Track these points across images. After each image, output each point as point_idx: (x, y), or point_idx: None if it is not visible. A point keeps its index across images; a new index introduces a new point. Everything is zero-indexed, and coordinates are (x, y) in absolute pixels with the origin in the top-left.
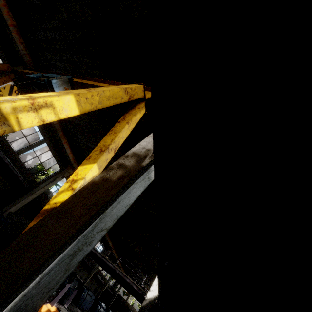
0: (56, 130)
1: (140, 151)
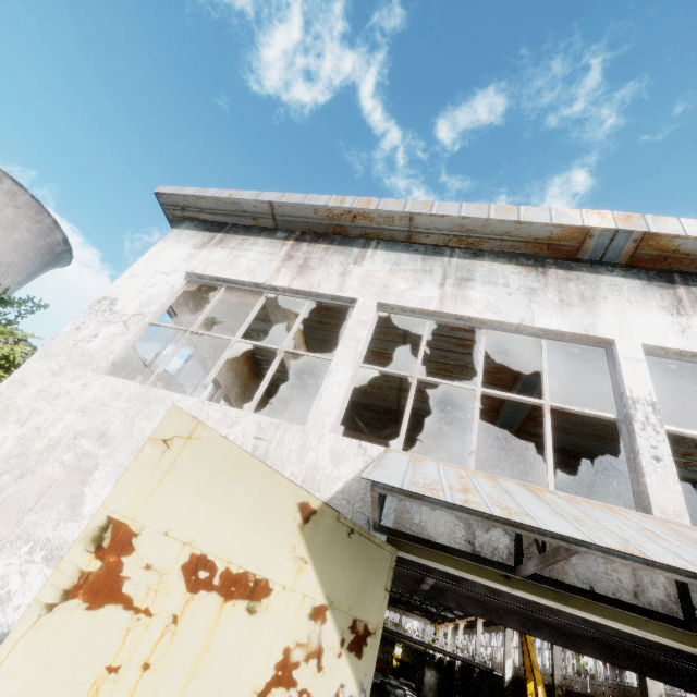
0: None
1: (558, 683)
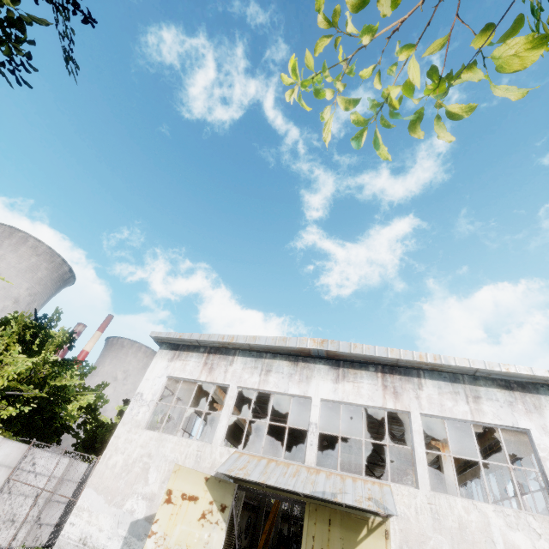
0: None
1: None
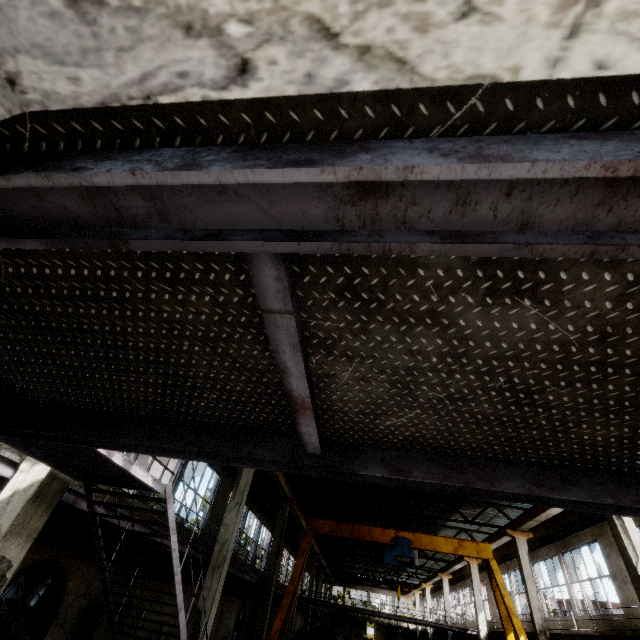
0: (297, 518)
1: (540, 627)
